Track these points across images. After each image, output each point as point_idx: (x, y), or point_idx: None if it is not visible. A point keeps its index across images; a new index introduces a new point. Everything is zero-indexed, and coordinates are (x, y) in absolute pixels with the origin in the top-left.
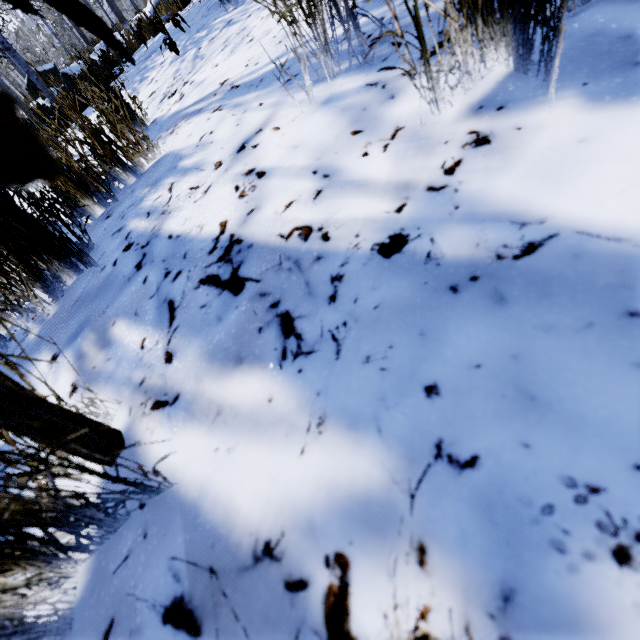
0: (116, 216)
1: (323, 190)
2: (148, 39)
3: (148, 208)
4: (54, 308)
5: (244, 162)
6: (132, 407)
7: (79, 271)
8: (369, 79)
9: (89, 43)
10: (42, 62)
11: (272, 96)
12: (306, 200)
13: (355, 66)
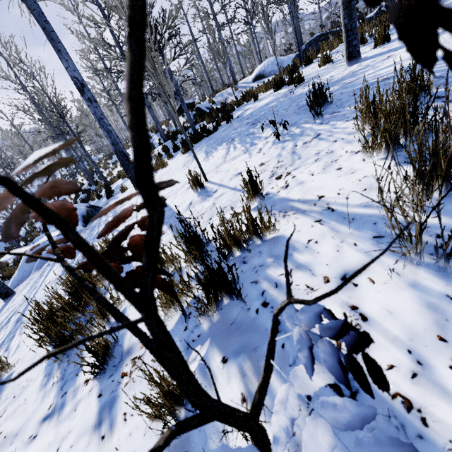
0: (251, 267)
1: (418, 375)
2: (250, 101)
3: (275, 279)
4: (217, 315)
5: (348, 294)
6: (289, 449)
7: (232, 299)
8: (449, 291)
9: (213, 91)
10: (186, 96)
11: (364, 243)
12: (405, 373)
13: (435, 267)
